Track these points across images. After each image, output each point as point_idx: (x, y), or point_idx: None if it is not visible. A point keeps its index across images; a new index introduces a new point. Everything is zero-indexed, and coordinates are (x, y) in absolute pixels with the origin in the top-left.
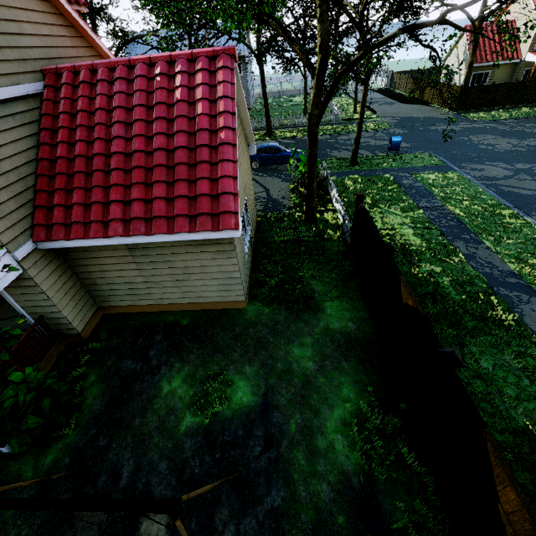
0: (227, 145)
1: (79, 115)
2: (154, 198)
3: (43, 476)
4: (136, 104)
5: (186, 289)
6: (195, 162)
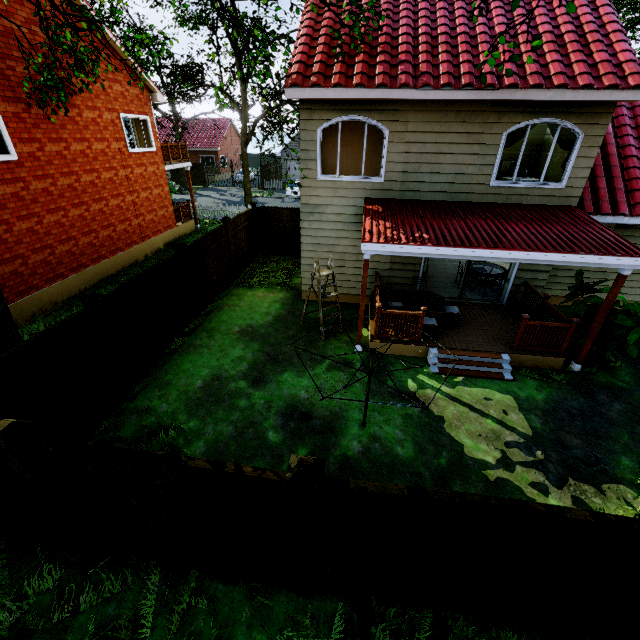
0: None
1: None
2: None
3: (638, 386)
4: None
5: (626, 284)
6: None
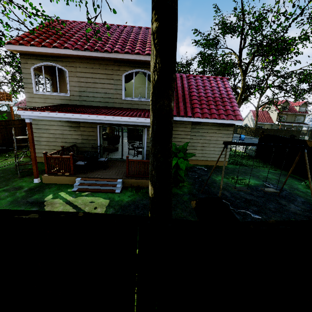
0: (233, 98)
1: (179, 85)
2: (211, 108)
3: (188, 193)
4: (199, 85)
5: (205, 152)
6: (222, 101)
